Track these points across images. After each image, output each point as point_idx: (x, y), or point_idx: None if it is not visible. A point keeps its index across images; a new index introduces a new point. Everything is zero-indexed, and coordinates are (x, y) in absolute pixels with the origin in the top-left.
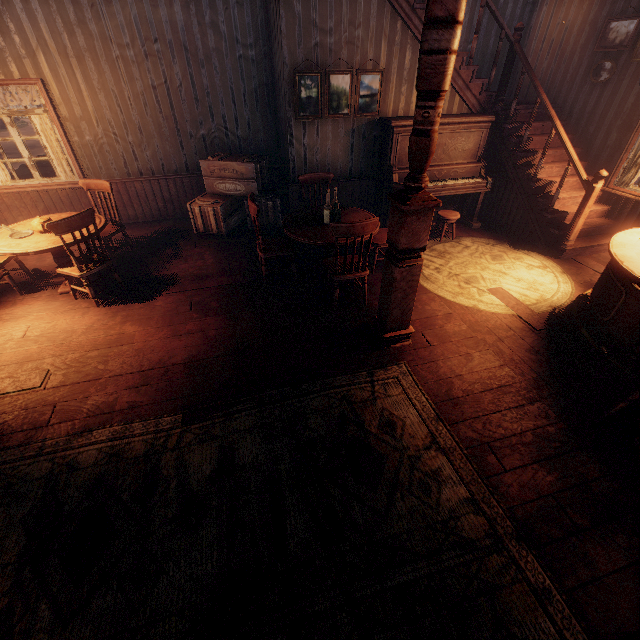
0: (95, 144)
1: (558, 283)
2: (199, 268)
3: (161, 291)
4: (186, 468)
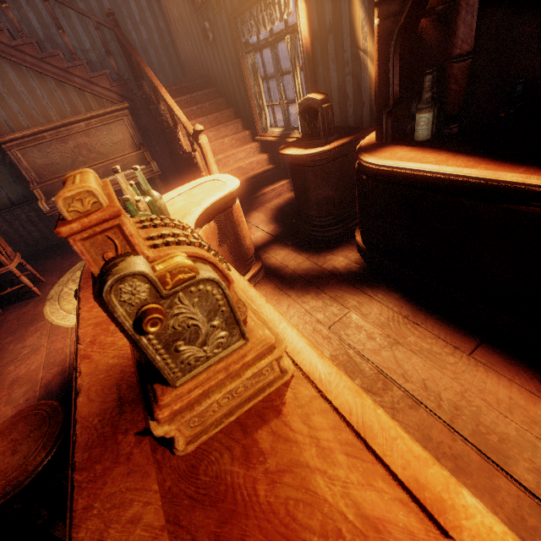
0: None
1: None
2: None
3: None
4: None
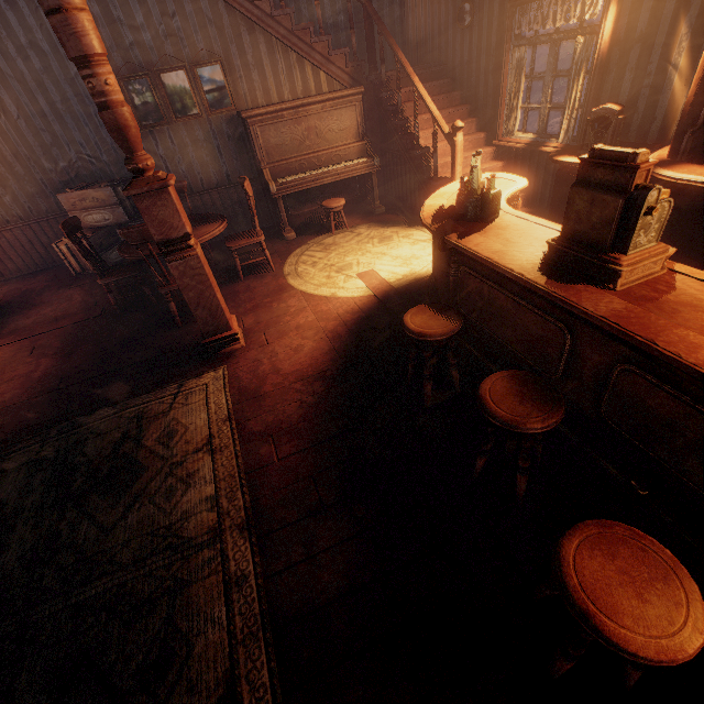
0: None
1: None
2: (61, 310)
3: (6, 341)
4: None
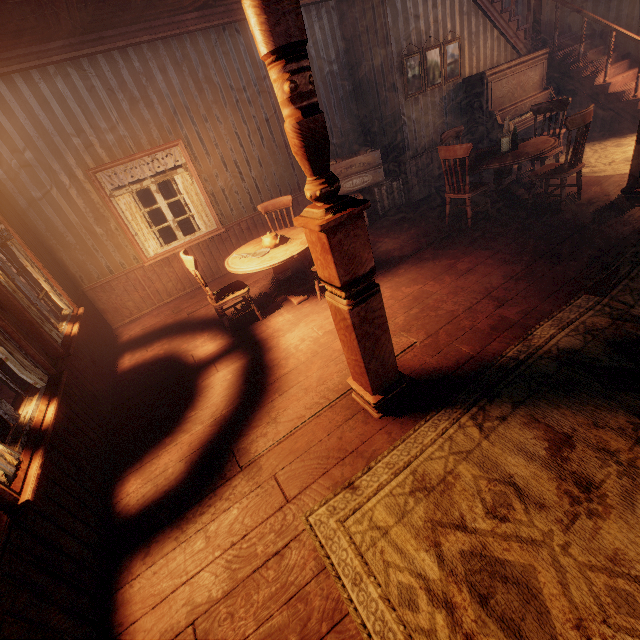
0: (225, 188)
1: None
2: (387, 246)
3: (387, 266)
4: None
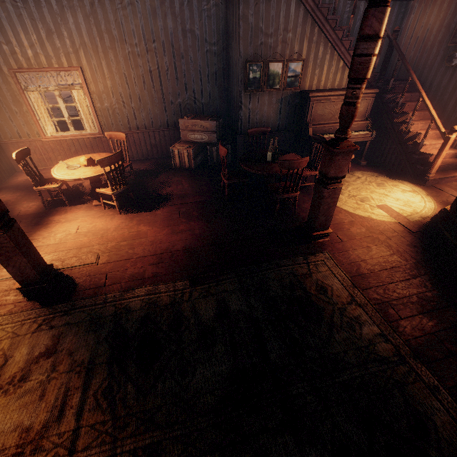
0: (110, 108)
1: (424, 202)
2: (180, 190)
3: (159, 205)
4: (198, 312)
